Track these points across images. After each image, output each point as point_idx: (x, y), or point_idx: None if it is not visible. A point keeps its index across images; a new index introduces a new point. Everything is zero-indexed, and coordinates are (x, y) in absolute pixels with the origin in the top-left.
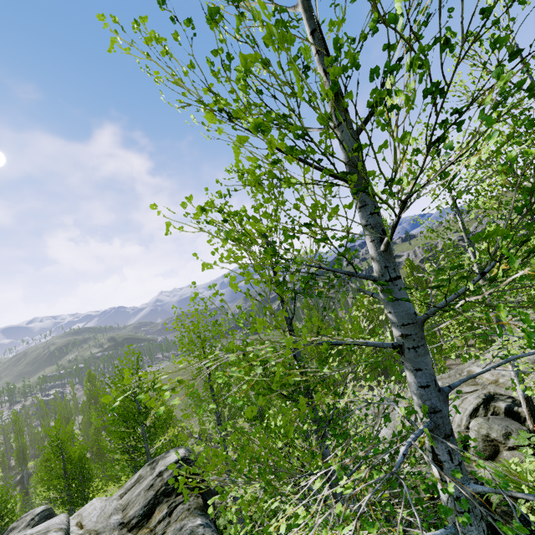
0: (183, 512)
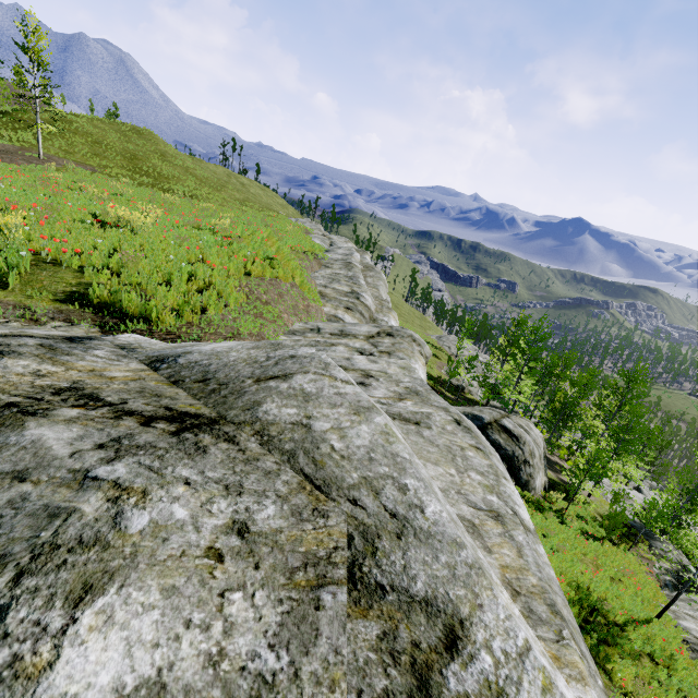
0: None
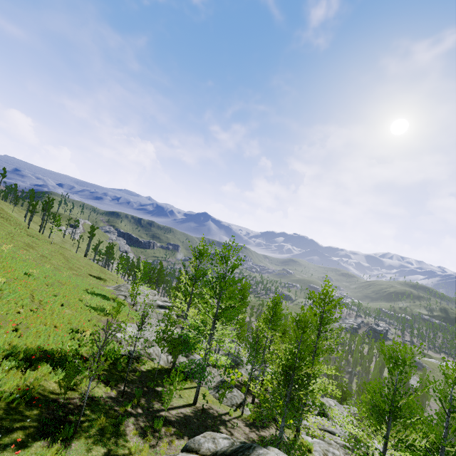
0: None
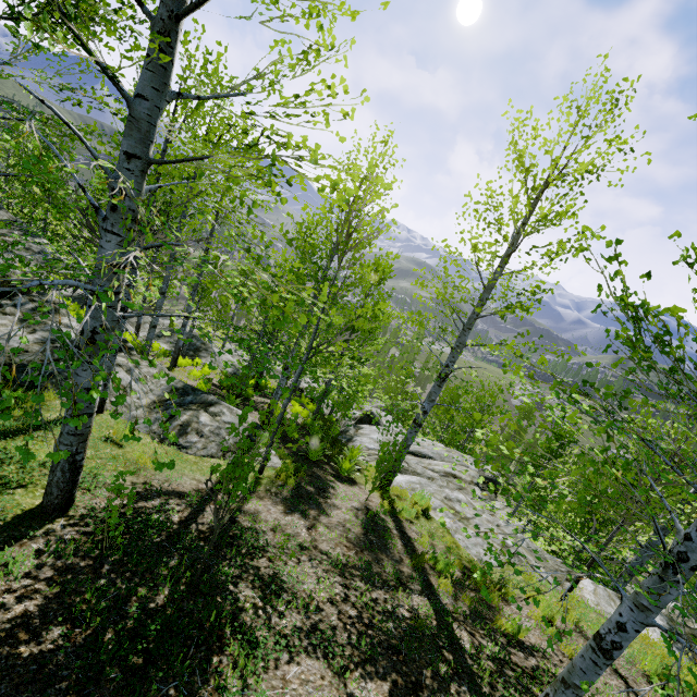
0: (487, 496)
